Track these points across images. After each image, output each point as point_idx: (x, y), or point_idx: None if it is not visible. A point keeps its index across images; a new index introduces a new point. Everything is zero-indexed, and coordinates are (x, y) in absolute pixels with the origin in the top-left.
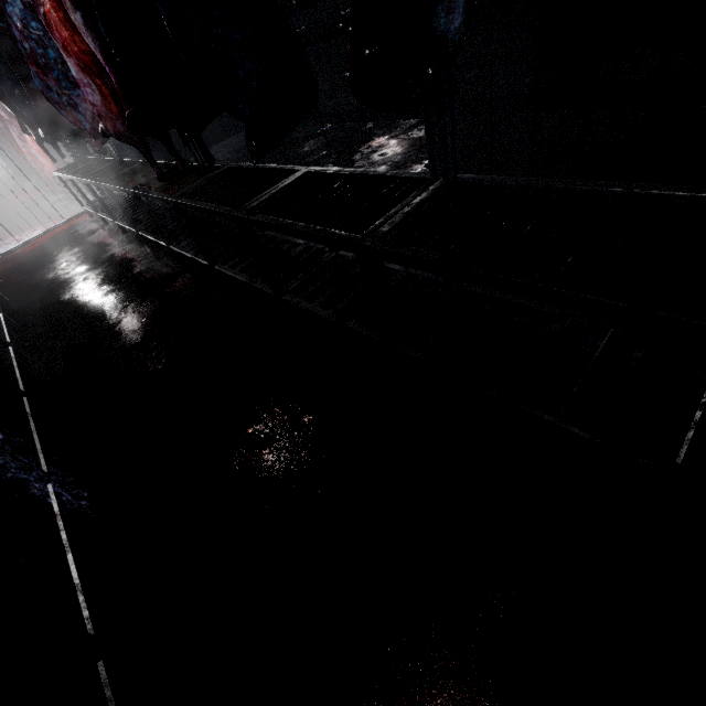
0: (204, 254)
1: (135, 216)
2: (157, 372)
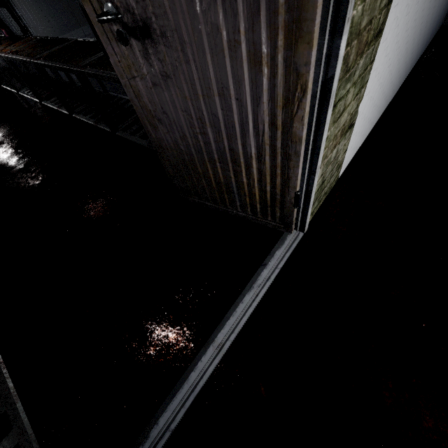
0: (33, 93)
1: (0, 76)
2: (5, 157)
